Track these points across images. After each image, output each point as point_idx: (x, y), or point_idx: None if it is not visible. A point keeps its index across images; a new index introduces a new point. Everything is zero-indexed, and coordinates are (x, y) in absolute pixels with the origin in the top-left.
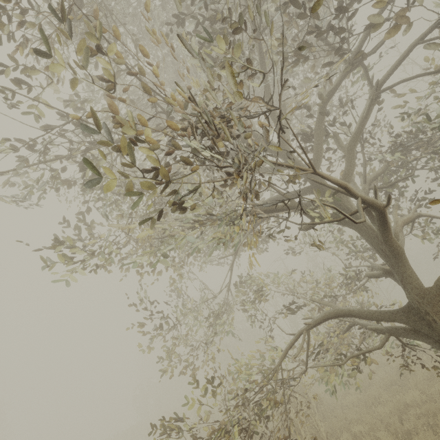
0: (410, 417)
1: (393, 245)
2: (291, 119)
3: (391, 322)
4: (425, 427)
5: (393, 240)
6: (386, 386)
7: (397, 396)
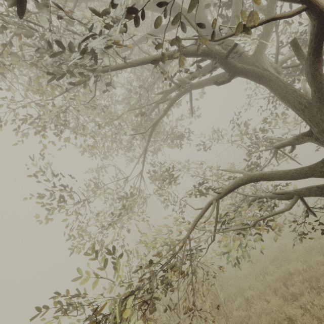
0: (293, 283)
1: (322, 80)
2: (208, 0)
3: (285, 203)
4: (309, 290)
5: (323, 73)
6: (271, 261)
7: (282, 267)
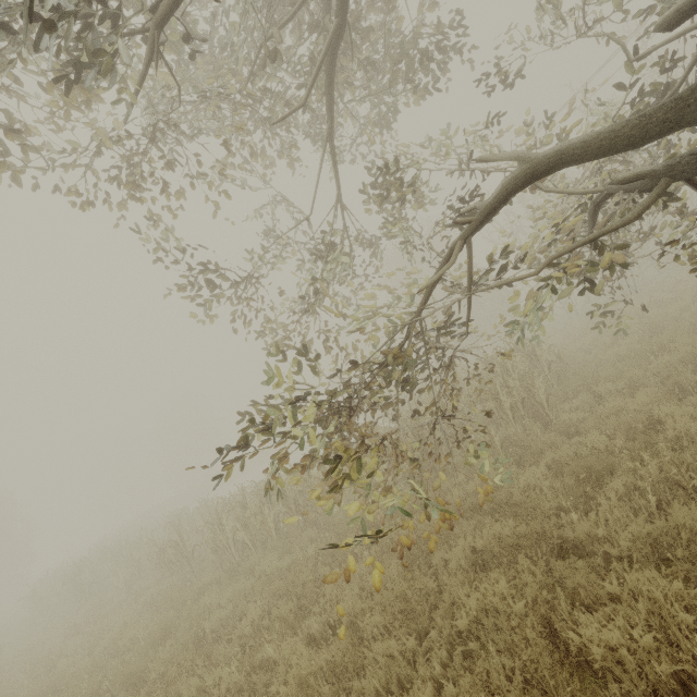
0: None
1: None
2: None
3: None
4: None
5: None
6: None
7: None
